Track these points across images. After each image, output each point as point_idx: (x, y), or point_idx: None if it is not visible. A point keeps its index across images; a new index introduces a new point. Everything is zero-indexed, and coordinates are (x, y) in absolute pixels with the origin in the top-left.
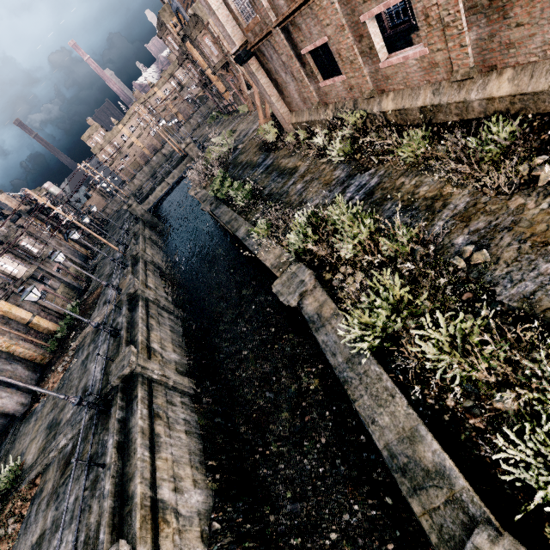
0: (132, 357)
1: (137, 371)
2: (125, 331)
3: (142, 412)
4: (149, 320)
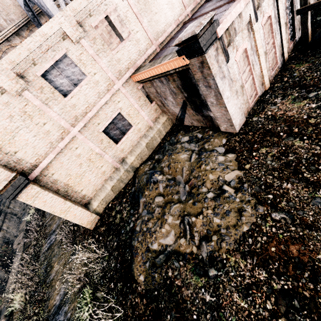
0: (1, 207)
1: (2, 210)
2: (2, 204)
3: (2, 217)
4: (11, 201)
